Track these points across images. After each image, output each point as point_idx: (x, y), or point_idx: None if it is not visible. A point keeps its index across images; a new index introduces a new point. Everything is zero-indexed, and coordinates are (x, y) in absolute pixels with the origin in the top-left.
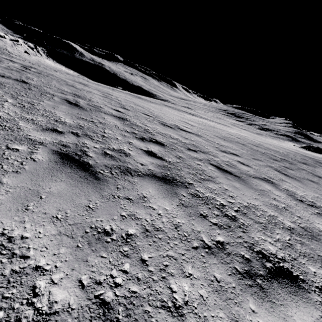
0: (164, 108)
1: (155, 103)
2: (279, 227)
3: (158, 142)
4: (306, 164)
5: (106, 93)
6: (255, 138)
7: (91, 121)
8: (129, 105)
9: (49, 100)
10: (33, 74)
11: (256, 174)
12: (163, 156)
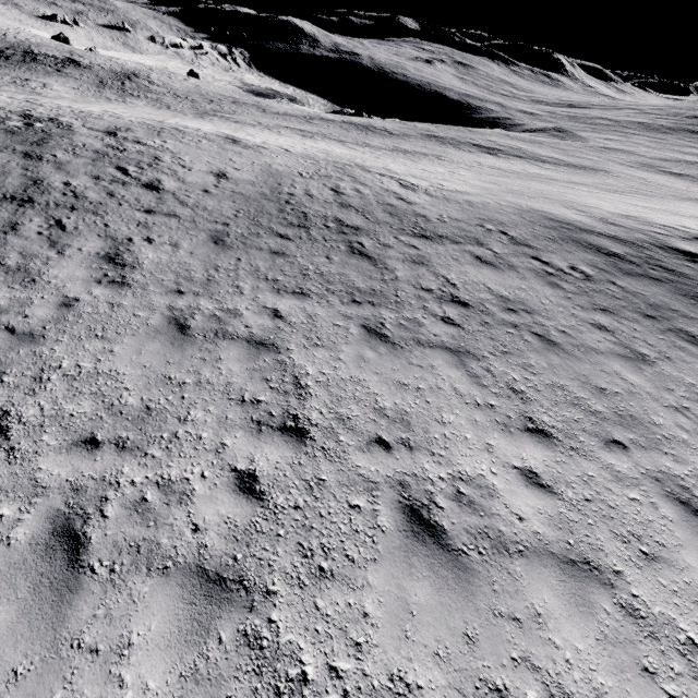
0: (401, 146)
1: (397, 136)
2: None
3: (29, 201)
4: (431, 238)
5: (129, 142)
6: (486, 194)
7: None
8: (118, 158)
9: None
10: (18, 133)
11: (123, 235)
12: None
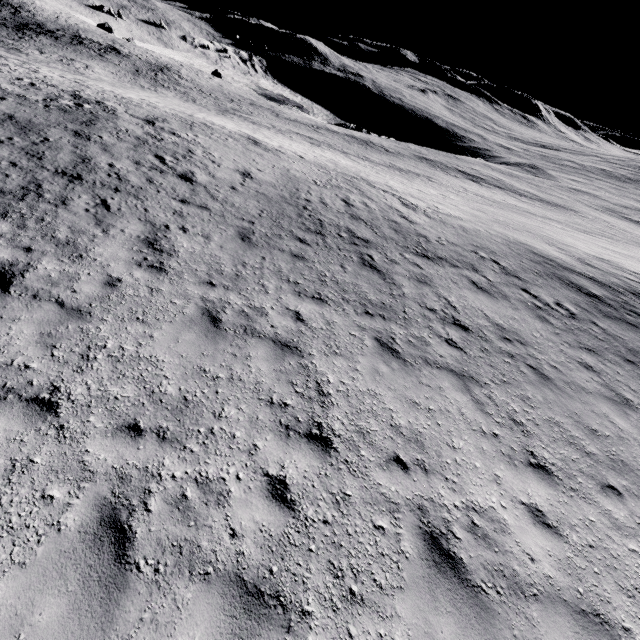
0: (396, 164)
1: (393, 154)
2: (41, 232)
3: (78, 178)
4: (432, 259)
5: (166, 132)
6: (477, 221)
7: (33, 155)
8: (157, 147)
9: (21, 138)
10: (70, 112)
11: (161, 221)
12: (47, 185)
